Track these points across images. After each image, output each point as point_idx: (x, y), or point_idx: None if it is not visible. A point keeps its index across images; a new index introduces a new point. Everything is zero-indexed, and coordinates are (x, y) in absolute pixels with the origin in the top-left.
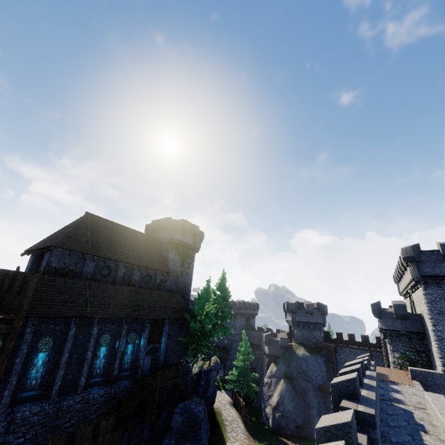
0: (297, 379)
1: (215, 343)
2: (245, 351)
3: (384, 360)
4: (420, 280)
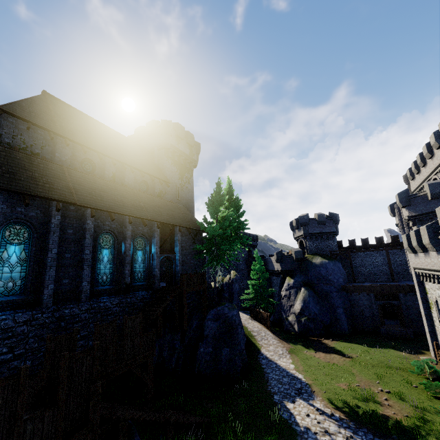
0: (318, 285)
1: None
2: (259, 269)
3: (401, 256)
4: None
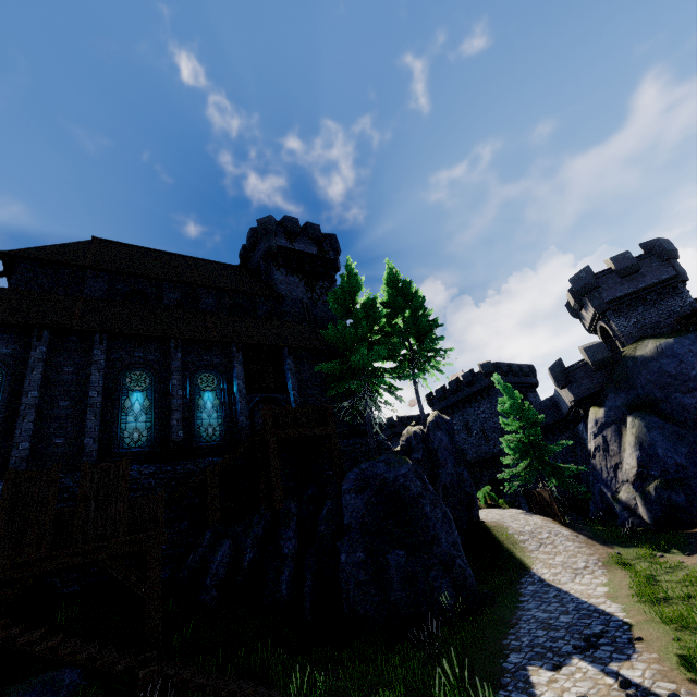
0: (669, 399)
1: (476, 459)
2: (515, 407)
3: None
4: None
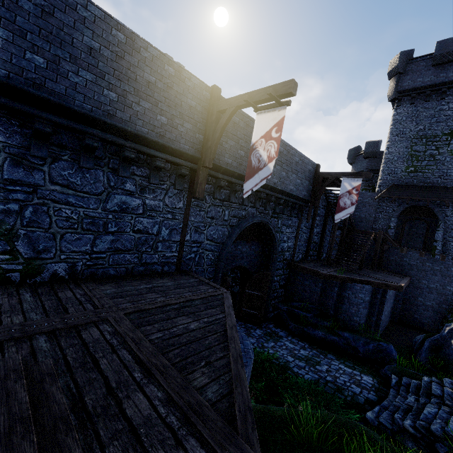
0: None
1: None
2: None
3: None
4: (393, 98)
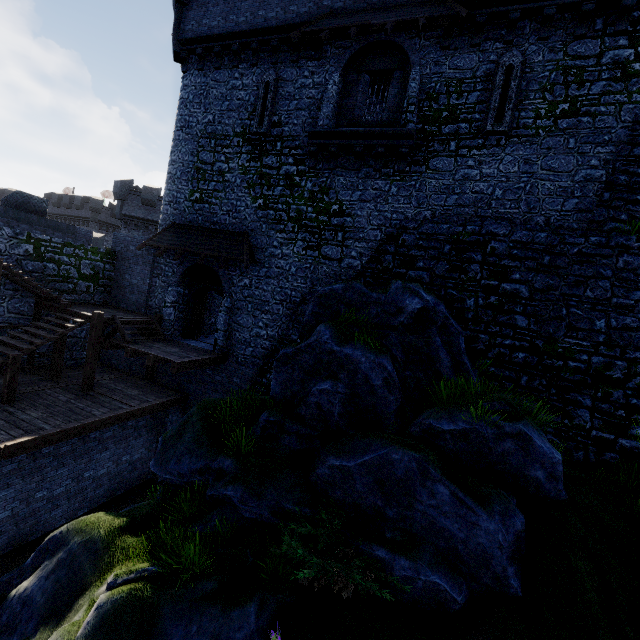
0: None
1: None
2: None
3: None
4: (174, 52)
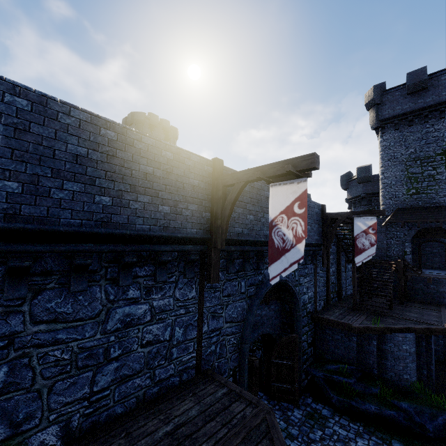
0: None
1: None
2: None
3: None
4: (376, 126)
